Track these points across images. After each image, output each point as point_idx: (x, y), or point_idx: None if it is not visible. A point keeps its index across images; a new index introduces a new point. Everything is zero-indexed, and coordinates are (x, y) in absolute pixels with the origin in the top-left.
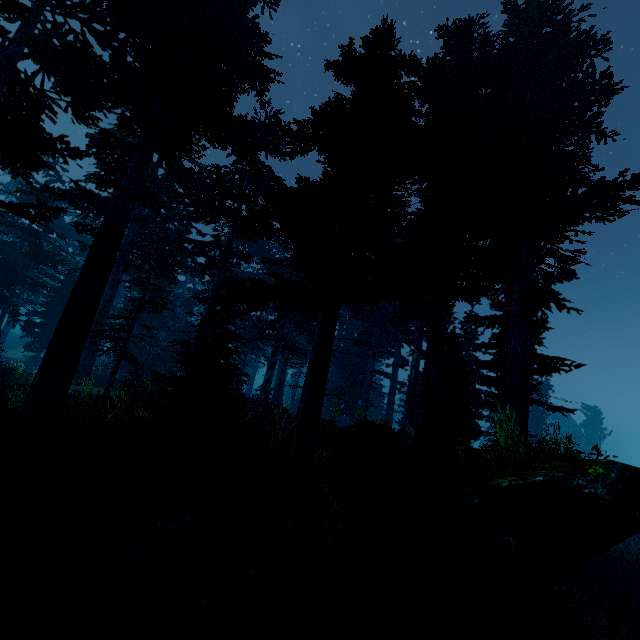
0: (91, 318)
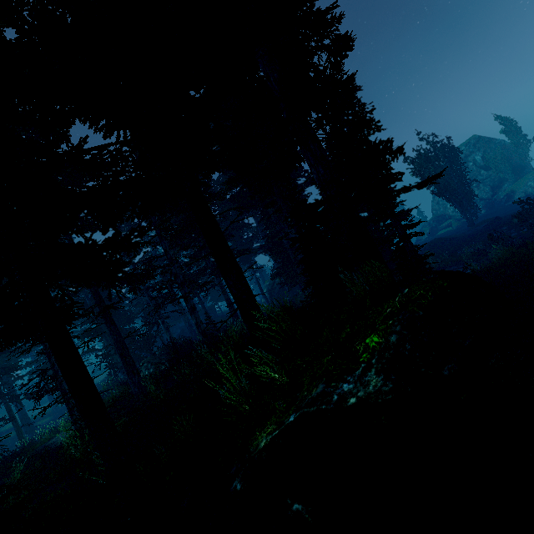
0: None
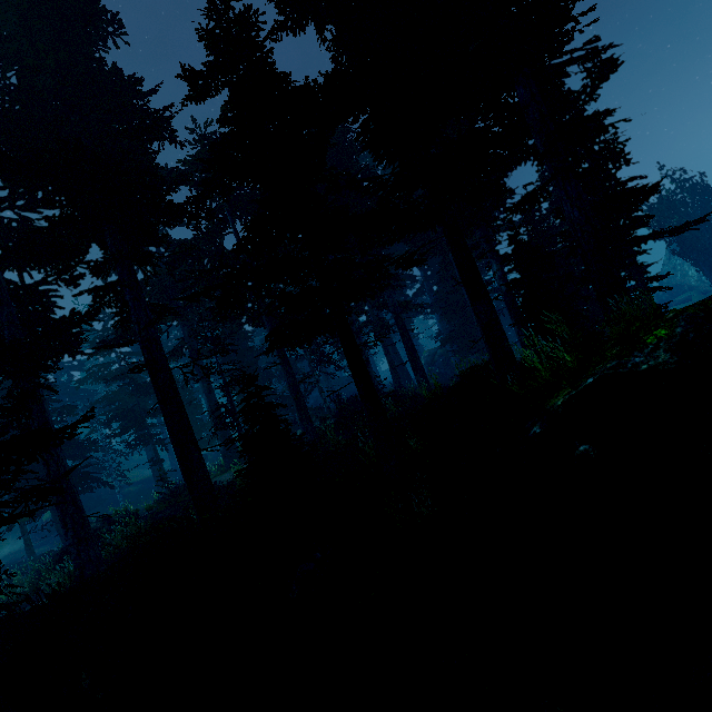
0: (191, 433)
